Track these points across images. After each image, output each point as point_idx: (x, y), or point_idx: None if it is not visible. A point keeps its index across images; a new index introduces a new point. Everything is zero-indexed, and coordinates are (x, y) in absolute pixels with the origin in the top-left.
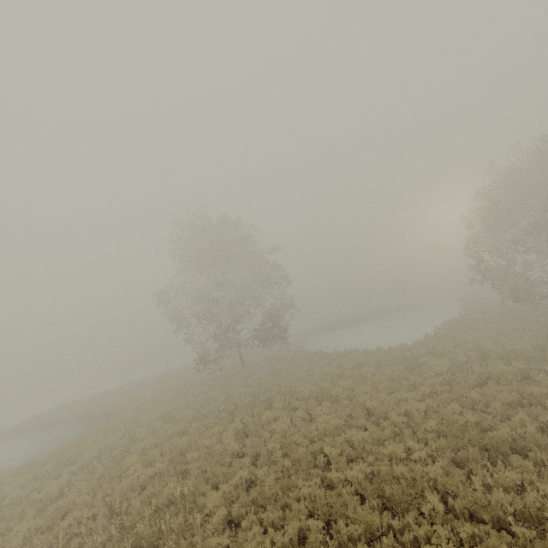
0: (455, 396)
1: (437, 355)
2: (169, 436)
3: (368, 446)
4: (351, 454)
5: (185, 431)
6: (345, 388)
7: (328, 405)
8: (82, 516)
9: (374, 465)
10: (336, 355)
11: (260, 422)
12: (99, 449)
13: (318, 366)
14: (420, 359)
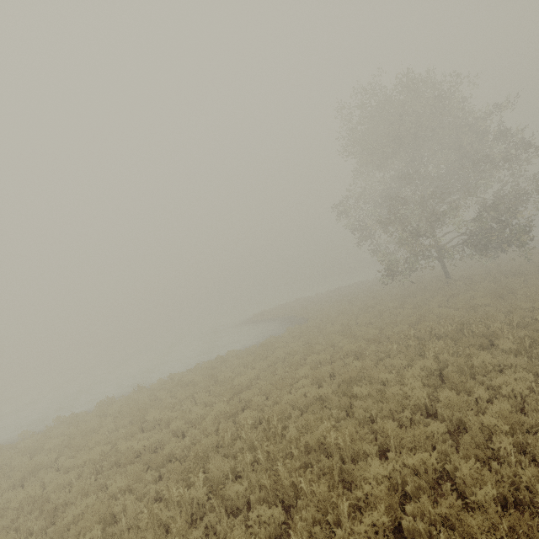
0: None
1: None
2: (345, 354)
3: None
4: None
5: (362, 353)
6: None
7: None
8: (246, 421)
9: None
10: None
11: (469, 367)
12: (286, 350)
13: None
14: None
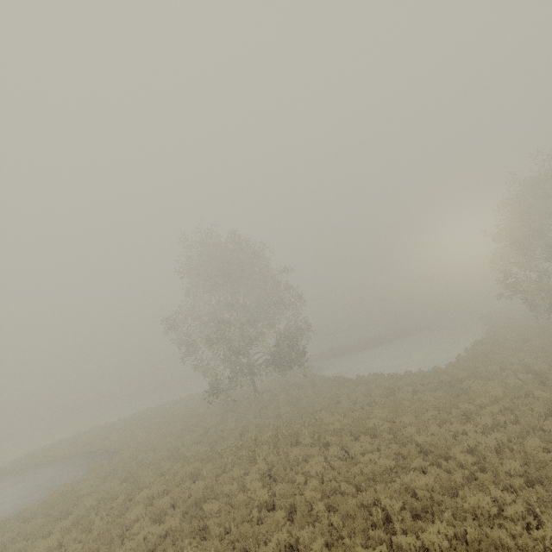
0: (527, 427)
1: (483, 379)
2: (180, 480)
3: (439, 497)
4: (415, 507)
5: (198, 474)
6: (382, 419)
7: (367, 440)
8: None
9: (452, 524)
10: (360, 381)
11: (288, 462)
12: (98, 496)
13: (342, 393)
14: (464, 383)
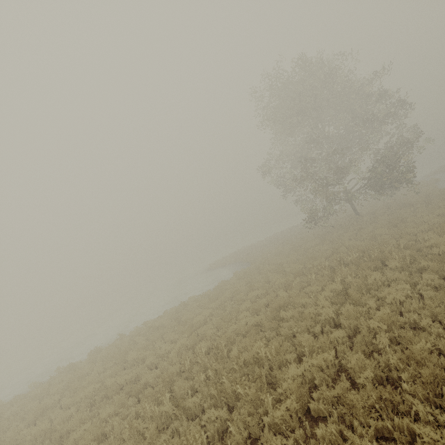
0: None
1: None
2: (277, 287)
3: None
4: None
5: (290, 285)
6: None
7: None
8: (201, 349)
9: None
10: None
11: (366, 285)
12: (233, 290)
13: None
14: None
